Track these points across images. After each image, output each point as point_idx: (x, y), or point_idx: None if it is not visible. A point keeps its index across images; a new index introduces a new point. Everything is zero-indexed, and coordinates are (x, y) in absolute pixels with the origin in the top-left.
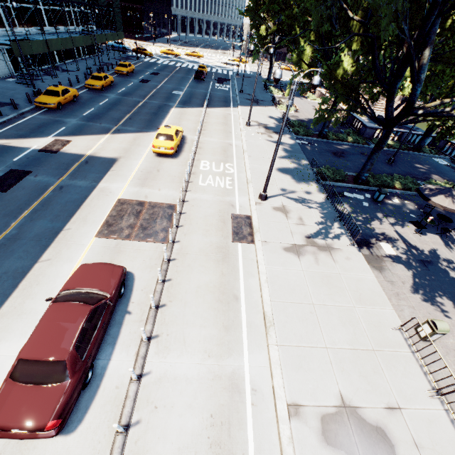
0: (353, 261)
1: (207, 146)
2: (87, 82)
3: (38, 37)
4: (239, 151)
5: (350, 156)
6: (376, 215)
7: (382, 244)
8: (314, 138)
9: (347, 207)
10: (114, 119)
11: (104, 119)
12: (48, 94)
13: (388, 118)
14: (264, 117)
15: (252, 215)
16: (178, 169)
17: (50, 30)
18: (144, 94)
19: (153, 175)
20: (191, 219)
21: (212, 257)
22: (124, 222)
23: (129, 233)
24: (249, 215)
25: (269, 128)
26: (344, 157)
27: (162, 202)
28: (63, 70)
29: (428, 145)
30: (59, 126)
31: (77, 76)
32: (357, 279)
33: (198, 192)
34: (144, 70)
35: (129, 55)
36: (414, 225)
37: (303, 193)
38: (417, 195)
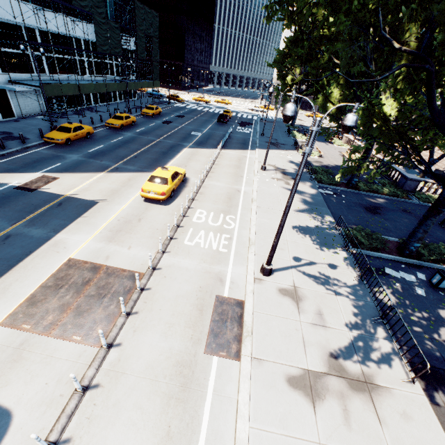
0: (417, 426)
1: (211, 191)
2: (107, 121)
3: (74, 82)
4: (247, 199)
5: (389, 213)
6: (441, 314)
7: None
8: (341, 187)
9: (392, 294)
10: (118, 157)
11: (108, 156)
12: (60, 130)
13: None
14: (283, 161)
15: (245, 302)
16: (164, 219)
17: (90, 78)
18: (162, 133)
19: (130, 225)
20: (154, 300)
21: (162, 385)
22: (56, 299)
23: (52, 321)
24: (241, 298)
25: (288, 173)
26: (380, 214)
27: (125, 267)
28: (94, 110)
29: None
30: (56, 161)
31: (101, 115)
32: None
33: (179, 254)
34: (171, 113)
35: (162, 101)
36: None
37: (326, 265)
38: None
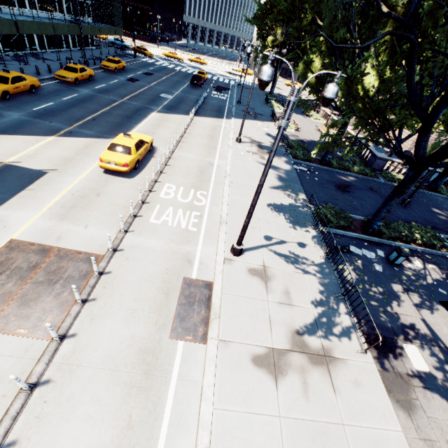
0: (366, 392)
1: (181, 163)
2: (57, 72)
3: (10, 16)
4: (220, 173)
5: (357, 192)
6: (394, 289)
7: (407, 347)
8: (315, 164)
9: (354, 271)
10: (71, 118)
11: (60, 116)
12: None
13: (419, 156)
14: (259, 133)
15: (213, 283)
16: (128, 194)
17: (31, 13)
18: (126, 93)
19: (87, 201)
20: (115, 285)
21: (122, 375)
22: None
23: None
24: (210, 280)
25: (263, 147)
26: (349, 192)
27: (80, 249)
28: (41, 57)
29: (444, 184)
30: None
31: (49, 65)
32: (374, 440)
33: (144, 234)
34: (137, 69)
35: (126, 53)
36: (446, 308)
37: (295, 244)
38: (443, 255)
